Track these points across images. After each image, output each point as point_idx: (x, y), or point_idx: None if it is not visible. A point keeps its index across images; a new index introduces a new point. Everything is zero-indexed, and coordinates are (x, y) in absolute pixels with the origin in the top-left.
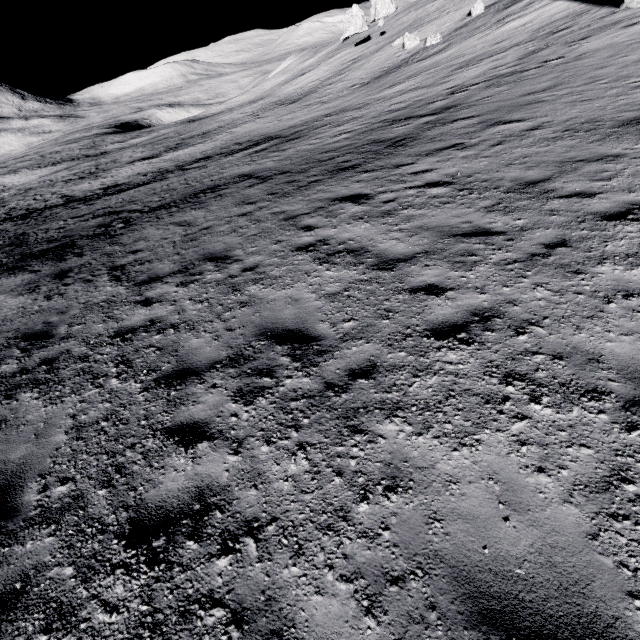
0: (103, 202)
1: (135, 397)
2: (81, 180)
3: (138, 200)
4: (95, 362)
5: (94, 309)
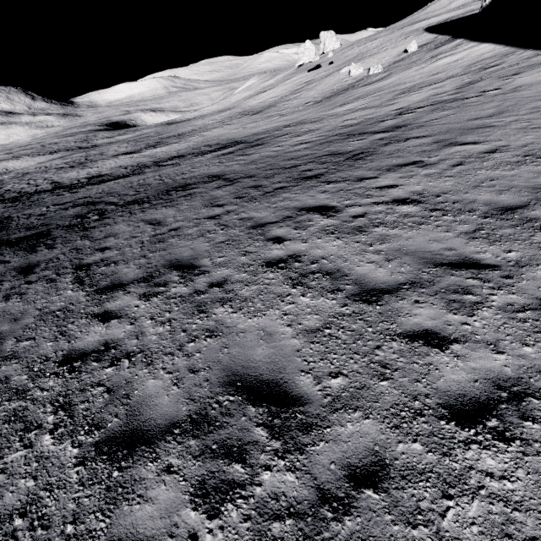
0: (85, 191)
1: (67, 473)
2: (71, 168)
3: (116, 192)
4: (32, 402)
5: (48, 319)
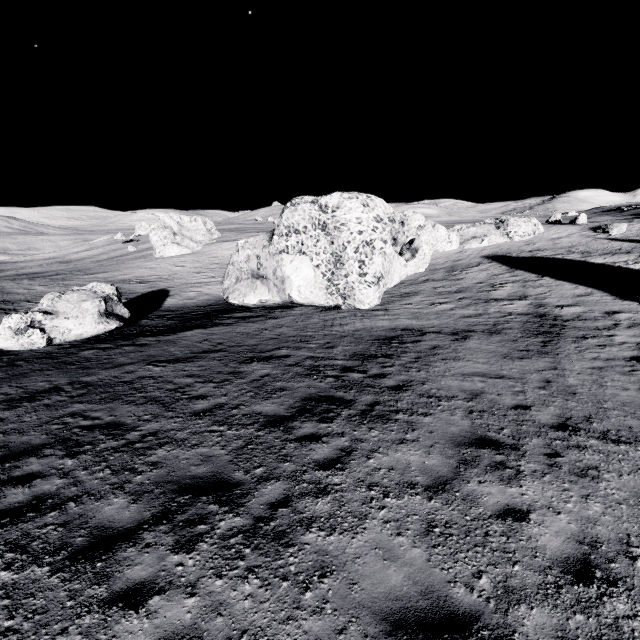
0: None
1: None
2: None
3: None
4: None
5: None
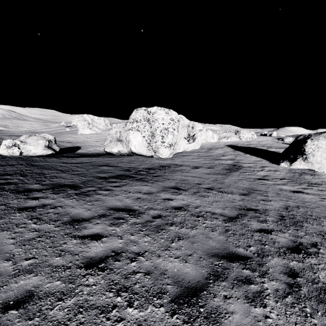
0: None
1: None
2: None
3: None
4: None
5: None
